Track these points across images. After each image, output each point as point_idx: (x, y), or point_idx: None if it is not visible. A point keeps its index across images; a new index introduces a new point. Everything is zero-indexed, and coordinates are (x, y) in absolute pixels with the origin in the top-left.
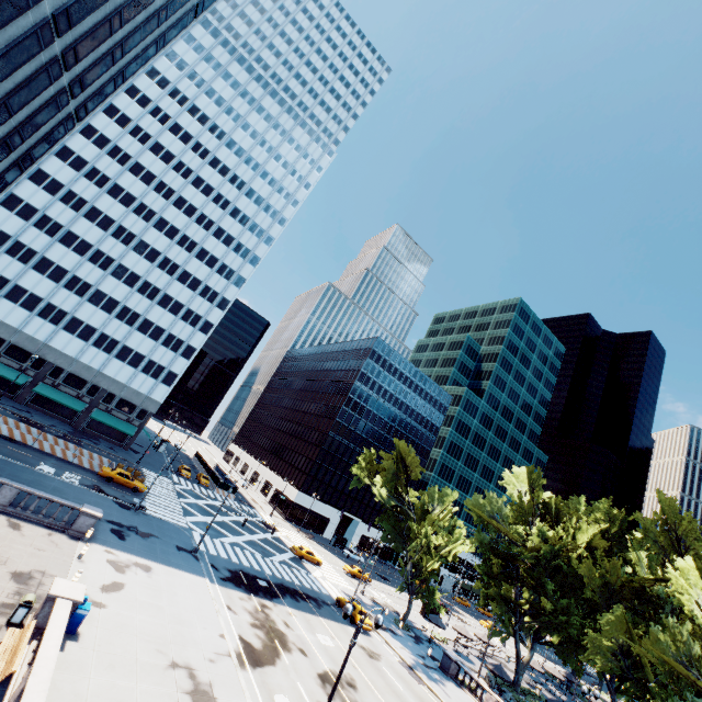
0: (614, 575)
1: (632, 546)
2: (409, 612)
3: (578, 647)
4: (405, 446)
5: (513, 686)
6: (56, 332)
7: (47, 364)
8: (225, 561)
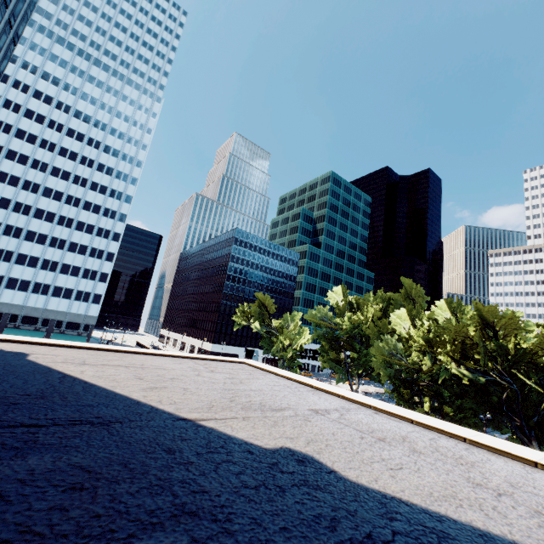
0: (385, 329)
1: (389, 311)
2: None
3: None
4: (261, 296)
5: None
6: (1, 292)
7: (5, 315)
8: None
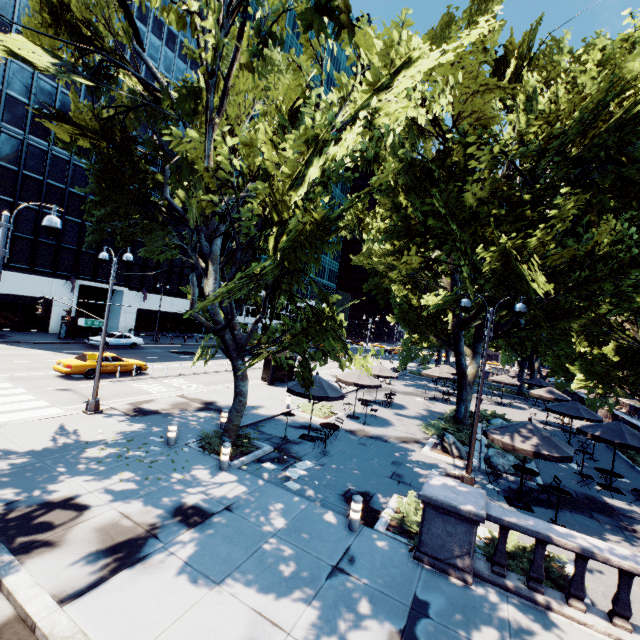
0: None
1: None
2: (244, 404)
3: (558, 320)
4: None
5: (461, 423)
6: None
7: None
8: None
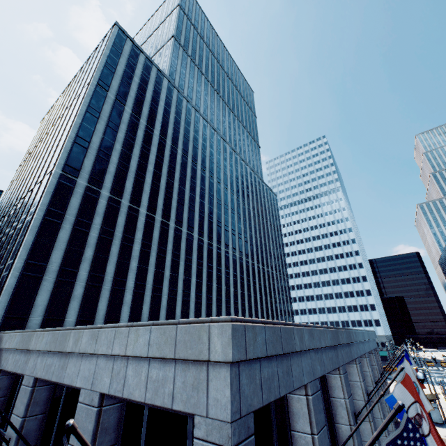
0: None
1: None
2: None
3: None
4: None
5: None
6: None
7: None
8: (445, 382)
